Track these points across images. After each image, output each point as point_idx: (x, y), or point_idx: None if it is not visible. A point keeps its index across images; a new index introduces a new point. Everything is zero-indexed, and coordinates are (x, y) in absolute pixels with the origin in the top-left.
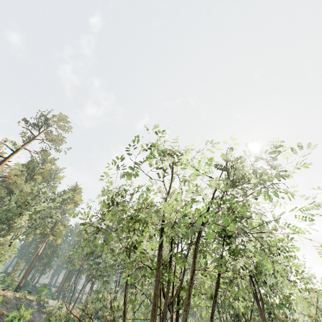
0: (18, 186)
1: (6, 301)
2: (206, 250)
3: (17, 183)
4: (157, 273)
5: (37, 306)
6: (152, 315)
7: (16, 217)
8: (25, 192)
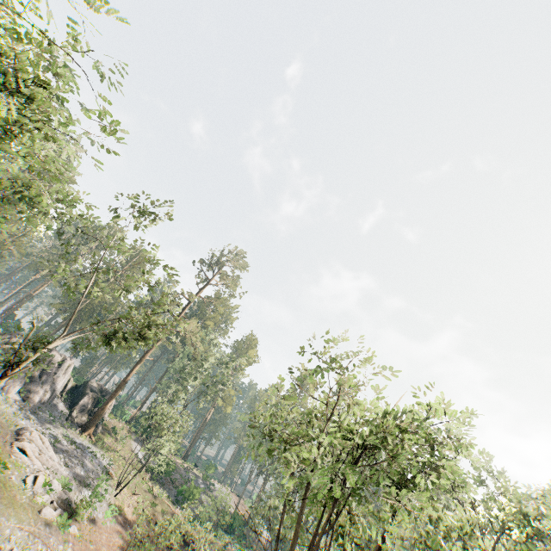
0: (193, 345)
1: (176, 469)
2: (364, 496)
3: (192, 341)
4: (303, 505)
5: (203, 485)
6: (294, 538)
7: (189, 376)
8: (199, 352)
